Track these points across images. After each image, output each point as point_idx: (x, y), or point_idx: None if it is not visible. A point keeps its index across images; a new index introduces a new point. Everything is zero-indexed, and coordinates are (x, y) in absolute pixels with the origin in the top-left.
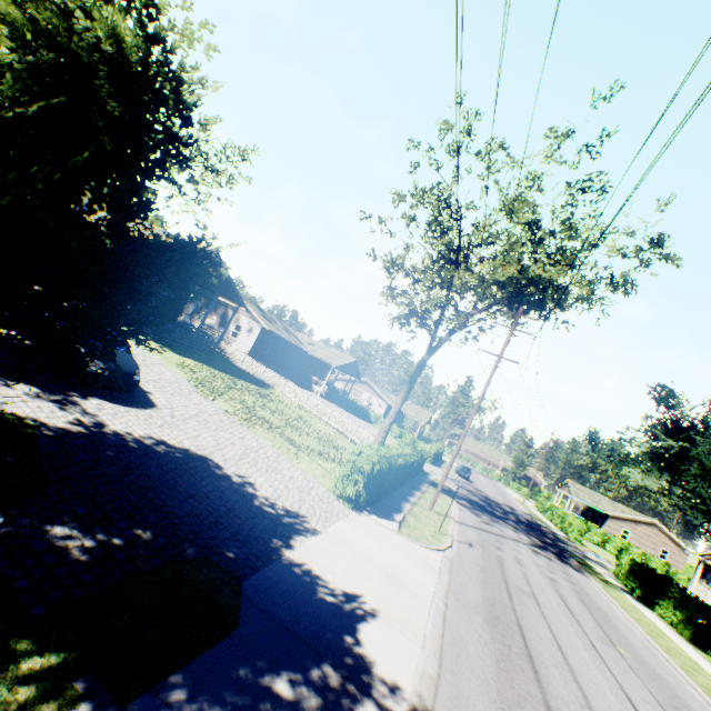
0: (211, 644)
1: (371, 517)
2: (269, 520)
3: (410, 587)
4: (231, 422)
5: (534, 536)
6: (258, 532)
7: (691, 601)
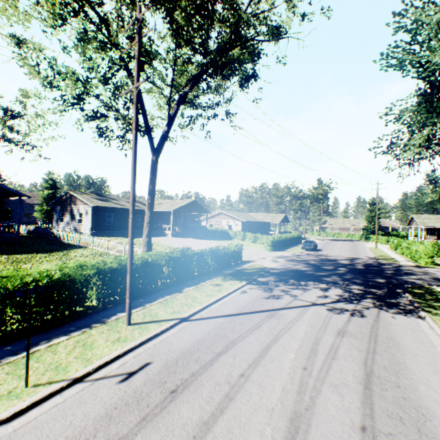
0: None
1: None
2: None
3: None
4: None
5: (360, 282)
6: None
7: None
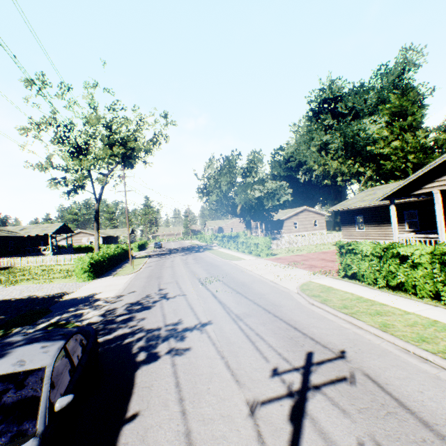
0: (46, 315)
1: (99, 279)
2: (50, 298)
3: (117, 284)
4: (2, 288)
5: (188, 251)
6: (47, 301)
7: (230, 238)
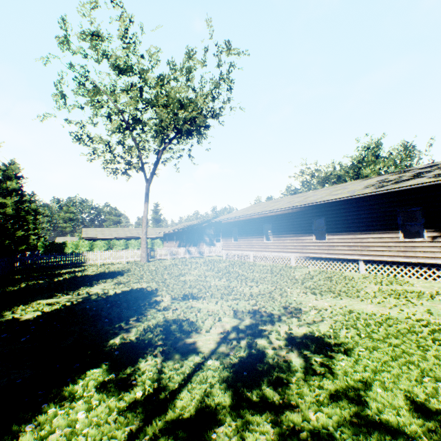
0: None
1: None
2: None
3: None
4: None
5: None
6: None
7: None
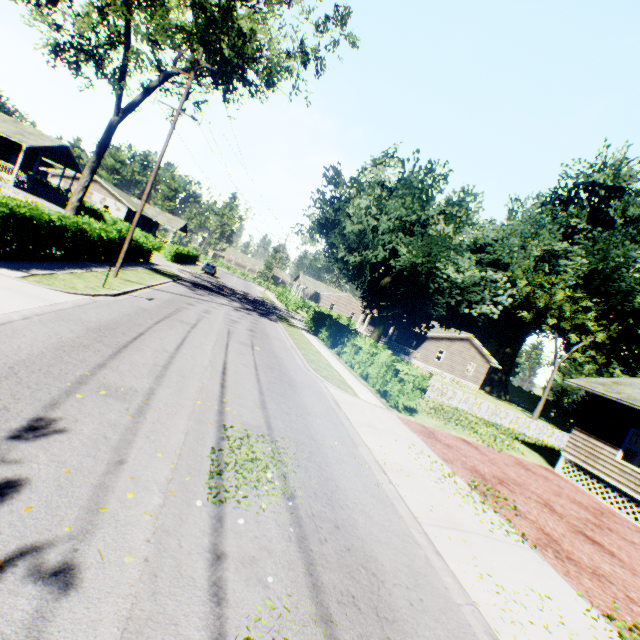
0: None
1: None
2: None
3: None
4: None
5: (251, 305)
6: None
7: (334, 324)
